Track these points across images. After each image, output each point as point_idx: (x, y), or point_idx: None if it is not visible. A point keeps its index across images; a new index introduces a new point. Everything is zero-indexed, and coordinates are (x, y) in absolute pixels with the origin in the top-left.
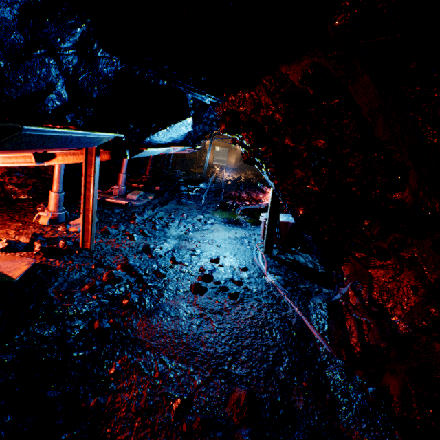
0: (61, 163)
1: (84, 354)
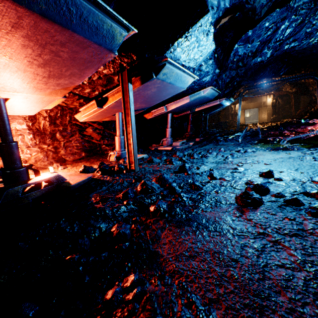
0: (111, 103)
1: (87, 259)
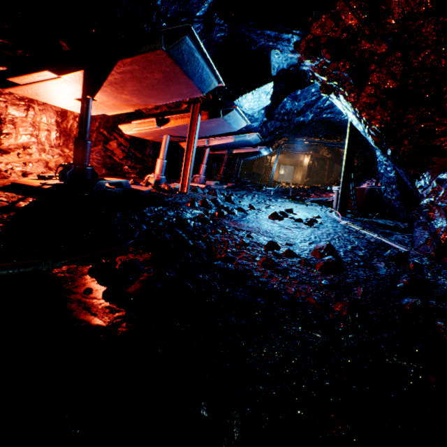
0: (172, 126)
1: (194, 222)
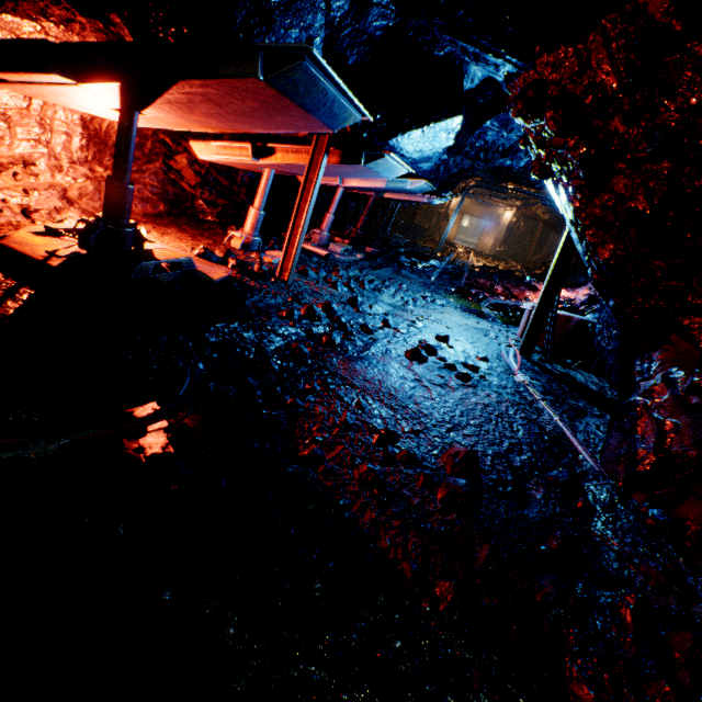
0: (279, 162)
1: (281, 363)
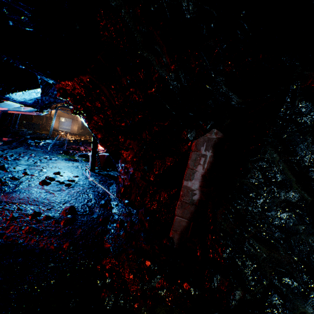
0: None
1: None
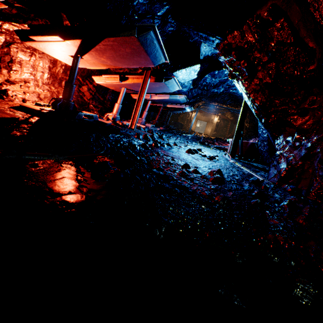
0: (130, 82)
1: (139, 147)
